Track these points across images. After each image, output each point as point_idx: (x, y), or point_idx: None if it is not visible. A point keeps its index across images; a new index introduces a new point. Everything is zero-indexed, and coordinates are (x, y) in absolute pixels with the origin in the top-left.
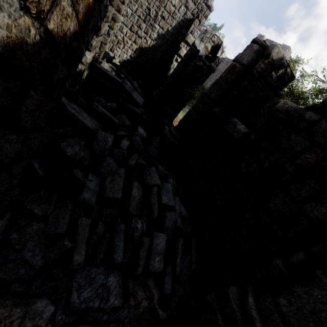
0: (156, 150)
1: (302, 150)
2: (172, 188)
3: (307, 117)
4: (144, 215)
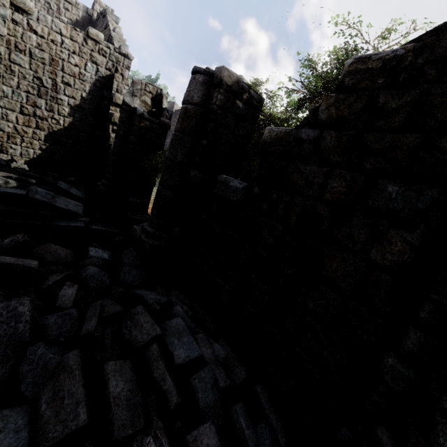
0: (135, 272)
1: (324, 181)
2: (186, 321)
3: (305, 137)
4: (154, 417)
